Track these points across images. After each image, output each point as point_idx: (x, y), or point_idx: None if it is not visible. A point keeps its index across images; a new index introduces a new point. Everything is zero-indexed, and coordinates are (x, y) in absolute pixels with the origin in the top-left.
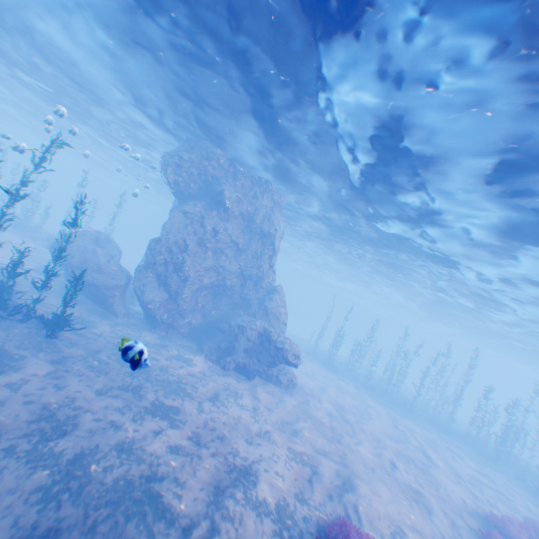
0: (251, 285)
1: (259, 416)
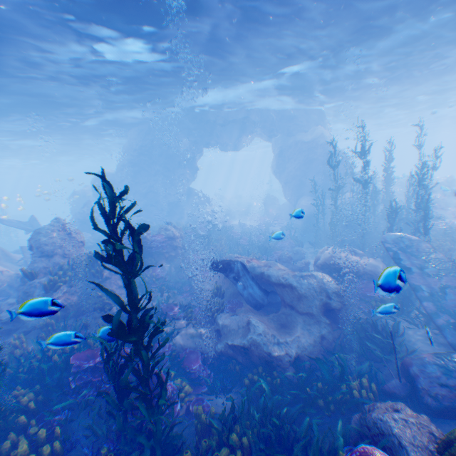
0: None
1: None
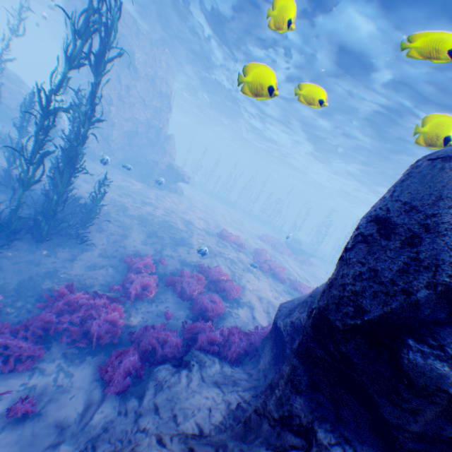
0: (154, 133)
1: (180, 207)
